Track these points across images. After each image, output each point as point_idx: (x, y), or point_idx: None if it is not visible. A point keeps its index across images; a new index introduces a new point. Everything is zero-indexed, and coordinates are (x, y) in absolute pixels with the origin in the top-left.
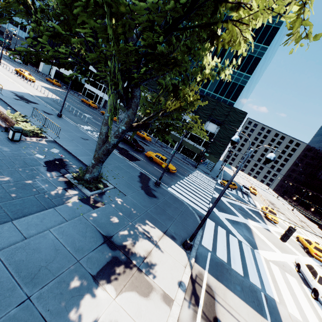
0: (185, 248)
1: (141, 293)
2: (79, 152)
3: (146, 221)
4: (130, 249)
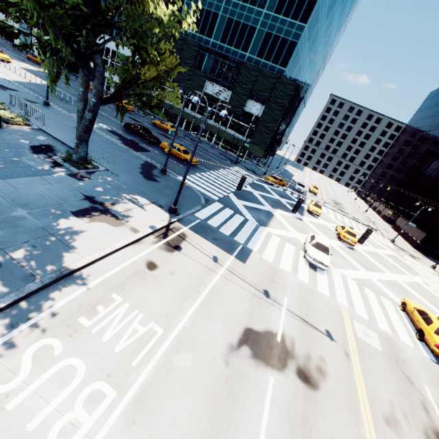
0: (170, 213)
1: (112, 224)
2: (70, 140)
3: (135, 194)
4: (110, 205)
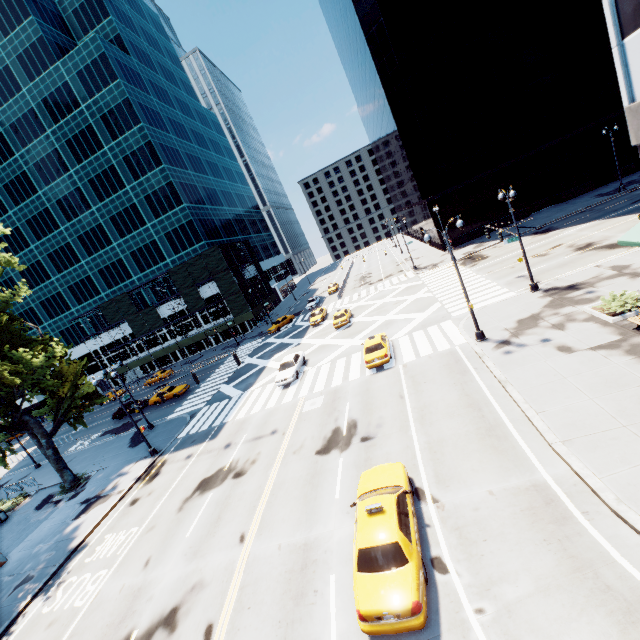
0: (152, 456)
1: (103, 502)
2: None
3: (123, 467)
4: (101, 492)
